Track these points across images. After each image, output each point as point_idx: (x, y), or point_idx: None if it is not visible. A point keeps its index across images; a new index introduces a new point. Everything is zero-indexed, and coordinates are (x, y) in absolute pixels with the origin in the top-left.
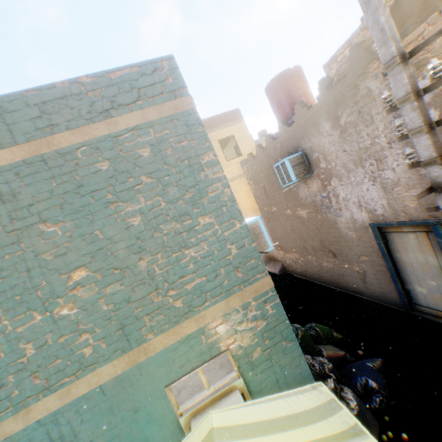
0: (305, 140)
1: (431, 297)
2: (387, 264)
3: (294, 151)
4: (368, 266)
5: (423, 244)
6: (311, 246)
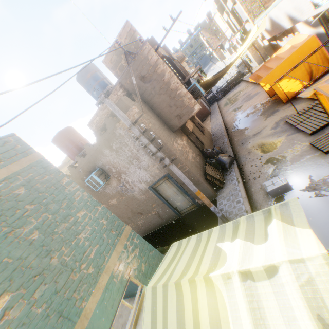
0: (98, 161)
1: (183, 204)
2: (163, 201)
3: (93, 169)
4: (158, 208)
5: (169, 184)
6: (127, 218)
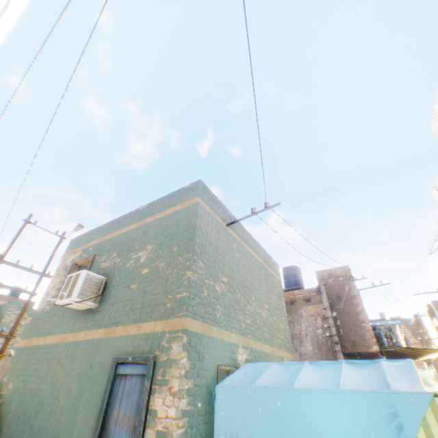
0: None
1: None
2: None
3: None
4: None
5: None
6: None
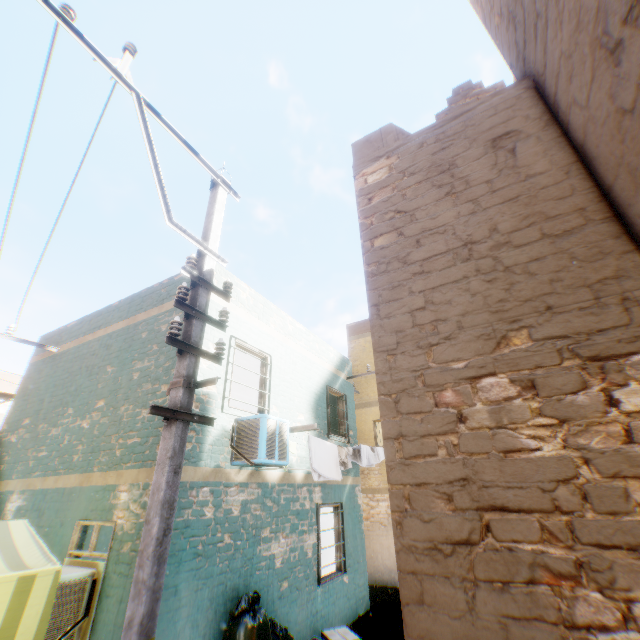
0: None
1: None
2: None
3: None
4: None
5: None
6: None
